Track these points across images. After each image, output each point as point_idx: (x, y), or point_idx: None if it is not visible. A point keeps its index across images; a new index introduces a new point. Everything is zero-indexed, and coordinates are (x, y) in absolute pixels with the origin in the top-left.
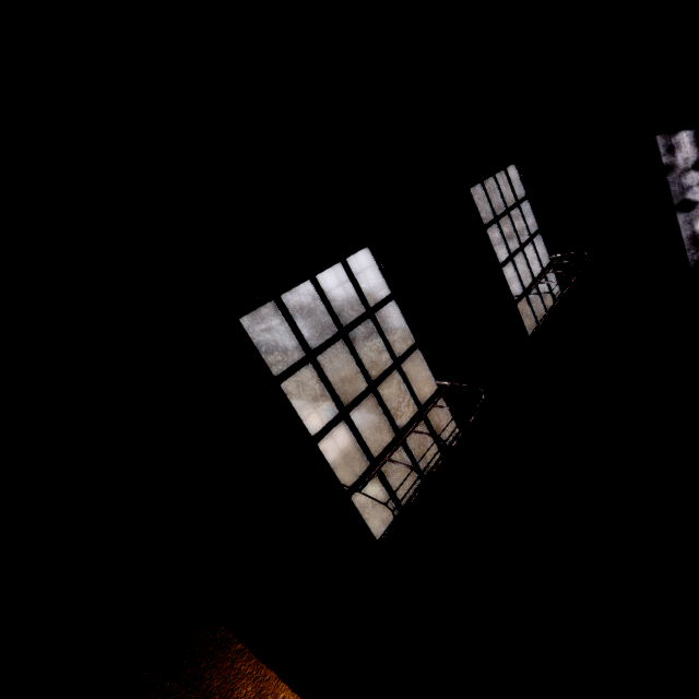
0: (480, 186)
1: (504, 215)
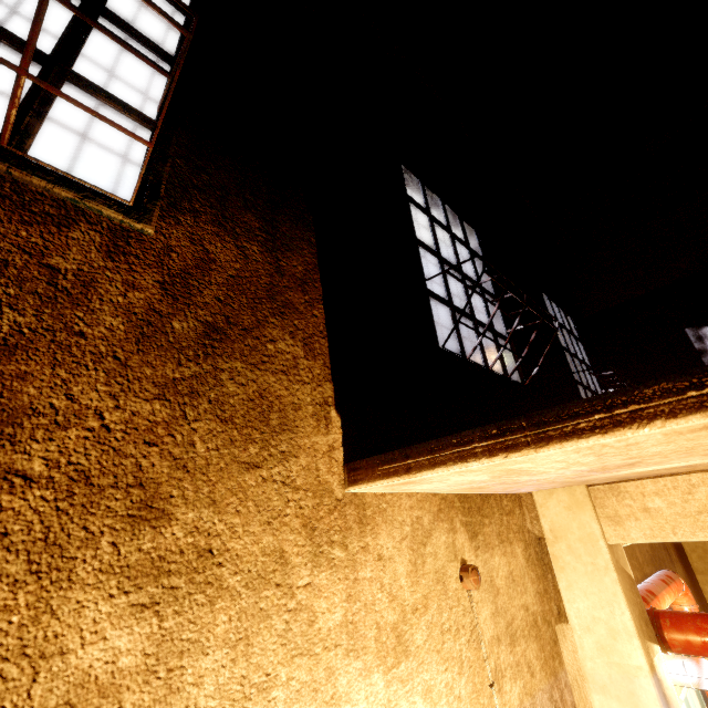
0: (545, 297)
1: (563, 326)
